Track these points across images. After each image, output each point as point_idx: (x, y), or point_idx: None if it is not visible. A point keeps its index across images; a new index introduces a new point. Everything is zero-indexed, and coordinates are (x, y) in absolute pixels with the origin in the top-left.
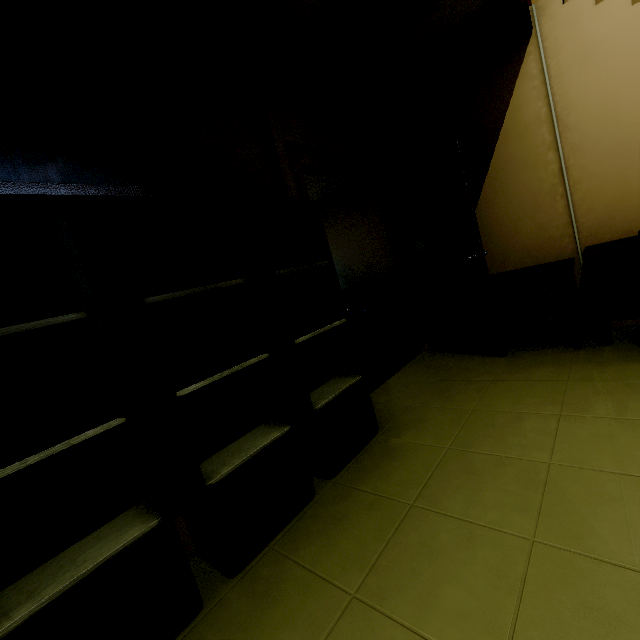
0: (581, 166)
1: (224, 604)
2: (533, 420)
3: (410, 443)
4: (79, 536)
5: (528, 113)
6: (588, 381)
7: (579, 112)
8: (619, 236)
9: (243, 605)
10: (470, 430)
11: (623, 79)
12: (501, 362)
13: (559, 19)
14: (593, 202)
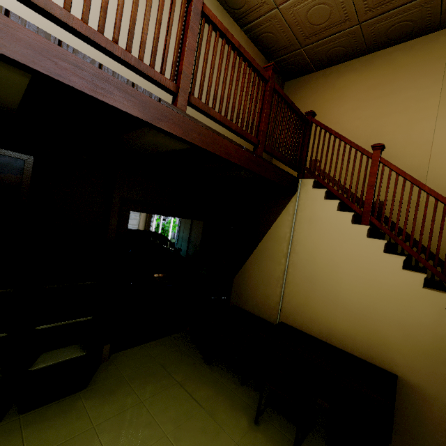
0: (293, 276)
1: None
2: (151, 430)
3: (85, 409)
4: None
5: (282, 231)
6: (210, 415)
7: (301, 247)
8: (296, 326)
9: None
10: (119, 418)
11: (323, 244)
12: (201, 369)
13: (308, 194)
14: (292, 299)
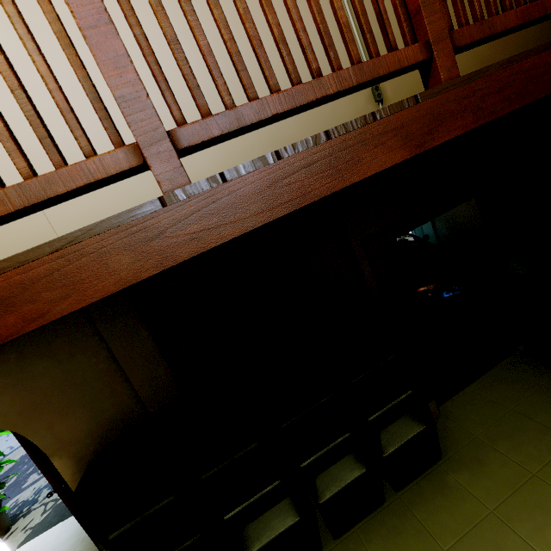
0: None
1: None
2: None
3: (462, 487)
4: (269, 505)
5: None
6: None
7: None
8: None
9: None
10: (519, 501)
11: None
12: None
13: None
14: None
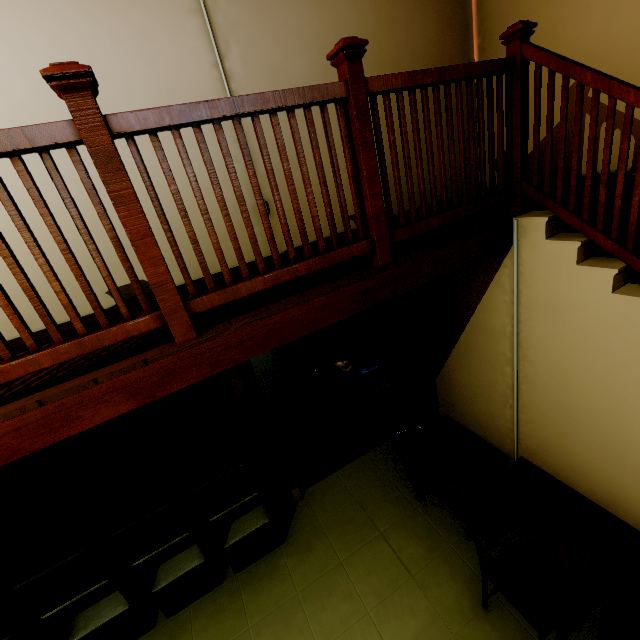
0: (531, 397)
1: (161, 631)
2: (352, 605)
3: (287, 570)
4: (108, 592)
5: (496, 320)
6: (420, 589)
7: (538, 353)
8: (548, 470)
9: (165, 637)
10: (320, 584)
11: (584, 356)
12: (410, 509)
13: (538, 252)
14: (534, 431)
